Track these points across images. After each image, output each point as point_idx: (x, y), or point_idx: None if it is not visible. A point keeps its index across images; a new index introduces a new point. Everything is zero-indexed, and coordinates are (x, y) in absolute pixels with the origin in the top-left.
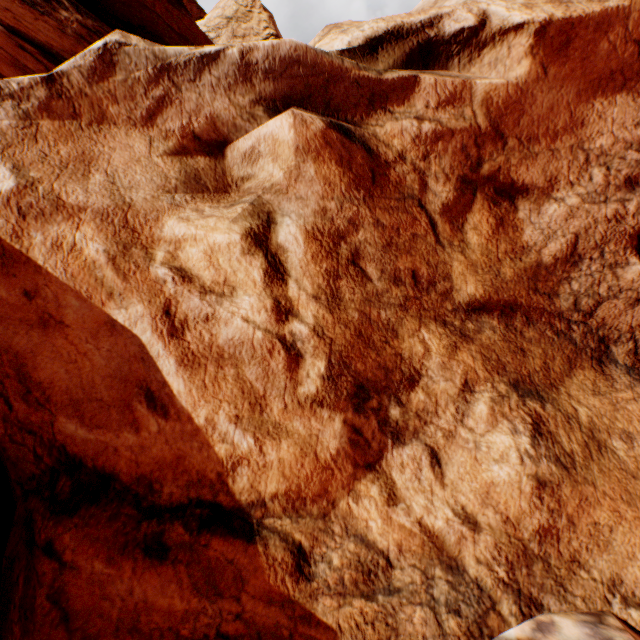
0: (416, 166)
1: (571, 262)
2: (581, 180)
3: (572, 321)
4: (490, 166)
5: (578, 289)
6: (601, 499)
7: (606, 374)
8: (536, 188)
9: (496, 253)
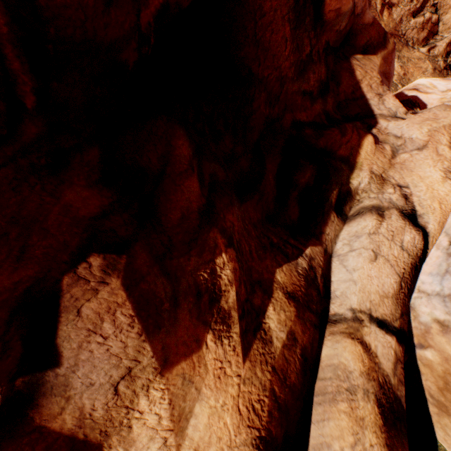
0: (374, 2)
1: (401, 22)
2: (403, 2)
3: (401, 38)
4: (386, 0)
5: (402, 29)
6: (411, 68)
7: (408, 49)
8: (395, 5)
9: (388, 22)
